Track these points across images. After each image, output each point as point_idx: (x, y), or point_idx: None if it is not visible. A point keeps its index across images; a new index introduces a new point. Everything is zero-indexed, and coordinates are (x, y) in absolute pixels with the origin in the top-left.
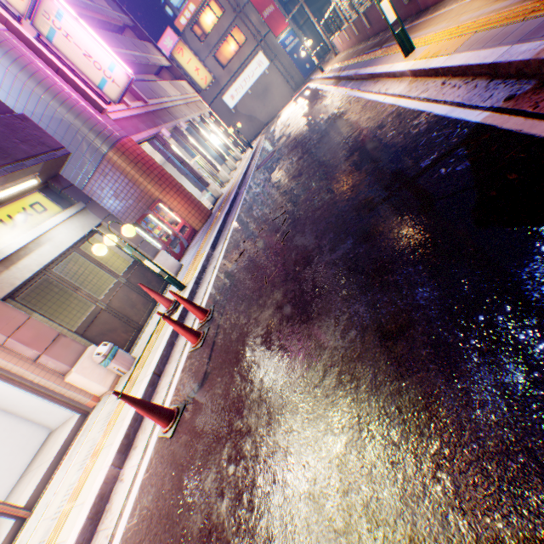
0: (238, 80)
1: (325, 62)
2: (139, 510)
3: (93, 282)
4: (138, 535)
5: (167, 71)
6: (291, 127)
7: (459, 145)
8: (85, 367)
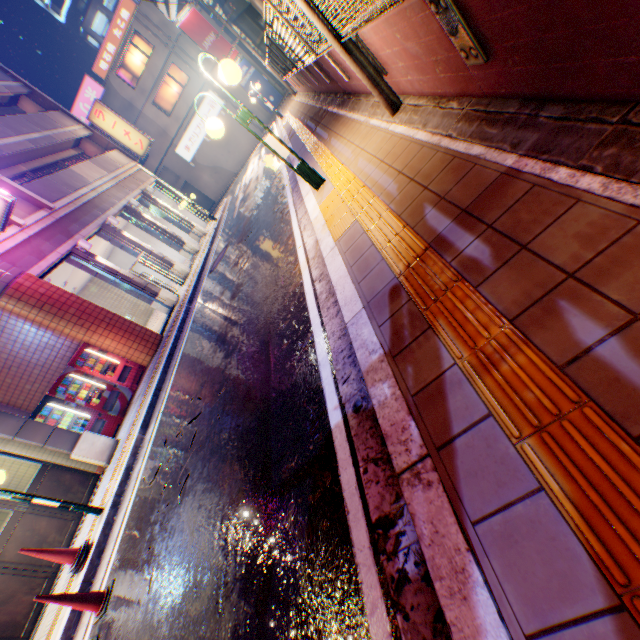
0: (190, 127)
1: (289, 96)
2: None
3: None
4: None
5: (90, 140)
6: (247, 206)
7: (311, 467)
8: None
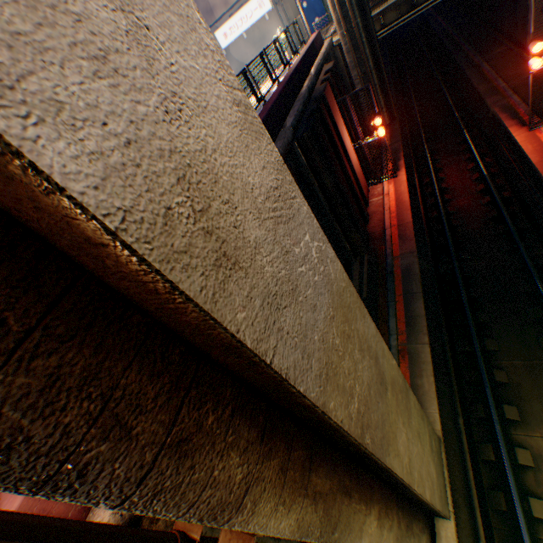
0: (234, 16)
1: (325, 34)
2: None
3: None
4: None
5: None
6: None
7: None
8: None
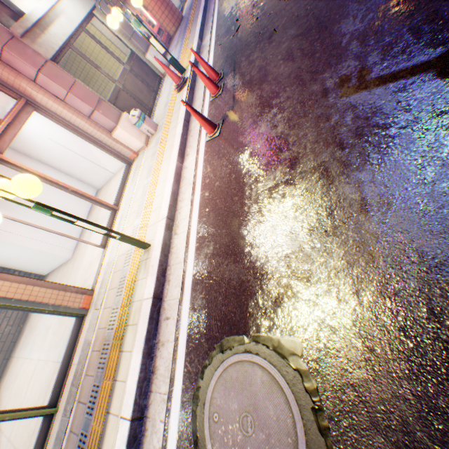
0: None
1: None
2: (210, 166)
3: (93, 80)
4: (215, 171)
5: None
6: None
7: None
8: (125, 127)
